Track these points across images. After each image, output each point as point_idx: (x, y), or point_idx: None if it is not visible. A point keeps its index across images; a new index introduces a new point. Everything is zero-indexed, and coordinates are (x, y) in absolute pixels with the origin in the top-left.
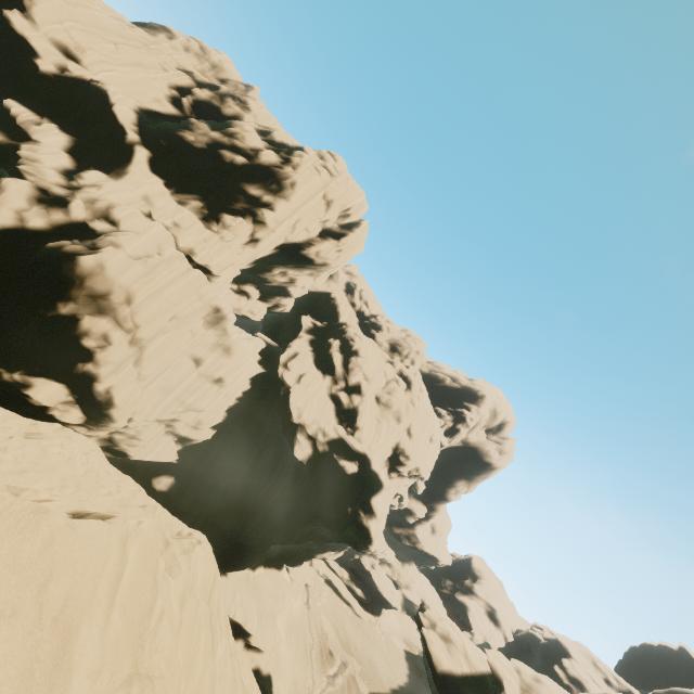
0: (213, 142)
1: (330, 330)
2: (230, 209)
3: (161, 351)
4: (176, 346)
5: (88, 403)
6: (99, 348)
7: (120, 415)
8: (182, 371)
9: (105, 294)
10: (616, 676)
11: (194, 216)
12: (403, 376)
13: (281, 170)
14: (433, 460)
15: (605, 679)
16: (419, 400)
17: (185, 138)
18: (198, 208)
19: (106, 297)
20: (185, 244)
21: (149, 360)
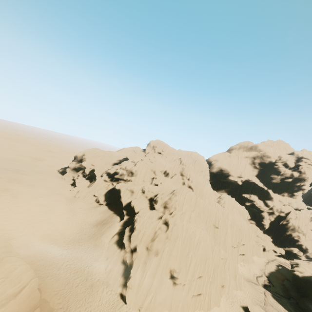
0: (280, 179)
1: None
2: (294, 191)
3: (308, 234)
4: (309, 231)
5: (301, 250)
6: (298, 239)
7: (310, 251)
8: (311, 234)
9: (294, 228)
10: None
11: (288, 197)
12: None
13: (302, 177)
14: None
15: None
16: None
17: (274, 182)
18: (287, 195)
19: (294, 228)
20: (295, 207)
21: (306, 236)
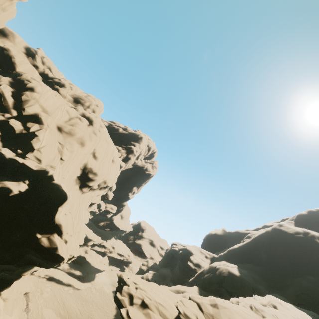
0: None
1: (3, 73)
2: None
3: None
4: None
5: None
6: None
7: None
8: None
9: None
10: (208, 252)
11: None
12: (86, 117)
13: None
14: (116, 174)
15: (205, 256)
16: (100, 132)
17: None
18: None
19: None
20: None
21: None
